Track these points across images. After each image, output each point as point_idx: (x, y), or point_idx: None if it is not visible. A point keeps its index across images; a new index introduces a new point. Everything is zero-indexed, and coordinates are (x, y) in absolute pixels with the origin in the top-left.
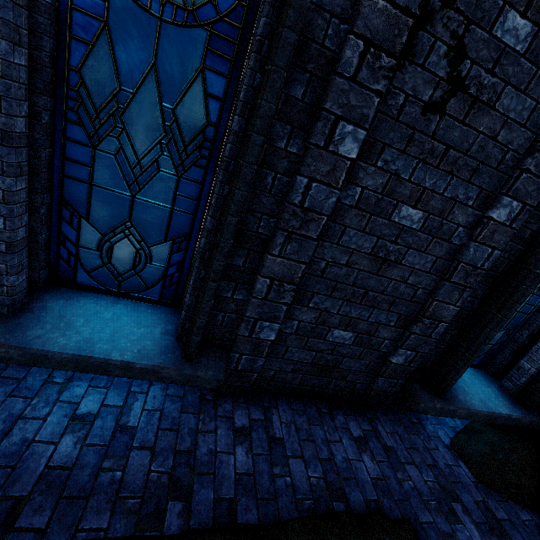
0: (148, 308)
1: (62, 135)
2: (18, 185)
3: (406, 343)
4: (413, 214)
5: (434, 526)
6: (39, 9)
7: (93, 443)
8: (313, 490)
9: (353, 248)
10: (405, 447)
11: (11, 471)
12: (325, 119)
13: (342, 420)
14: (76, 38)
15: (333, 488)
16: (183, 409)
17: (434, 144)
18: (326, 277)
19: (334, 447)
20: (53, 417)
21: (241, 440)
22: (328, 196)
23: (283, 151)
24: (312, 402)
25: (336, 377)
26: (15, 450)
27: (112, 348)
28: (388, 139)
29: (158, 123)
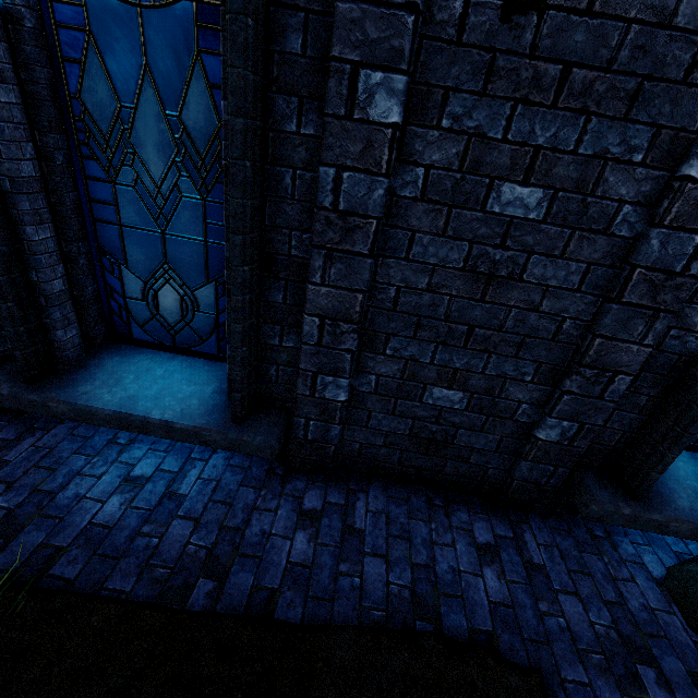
0: (205, 364)
1: (82, 175)
2: (40, 234)
3: (557, 409)
4: (526, 196)
5: (587, 689)
6: (24, 38)
7: (138, 506)
8: (389, 600)
9: (432, 263)
10: (567, 569)
11: (59, 522)
12: (337, 73)
13: (464, 518)
14: (68, 60)
15: (422, 603)
16: (243, 482)
17: (539, 67)
18: (401, 310)
19: (439, 552)
20: (108, 476)
21: (306, 524)
22: (371, 188)
23: (295, 136)
24: (422, 491)
25: (452, 457)
26: (67, 504)
27: (155, 406)
28: (451, 79)
29: (167, 138)
